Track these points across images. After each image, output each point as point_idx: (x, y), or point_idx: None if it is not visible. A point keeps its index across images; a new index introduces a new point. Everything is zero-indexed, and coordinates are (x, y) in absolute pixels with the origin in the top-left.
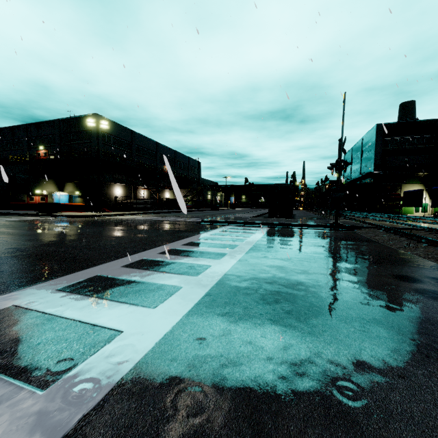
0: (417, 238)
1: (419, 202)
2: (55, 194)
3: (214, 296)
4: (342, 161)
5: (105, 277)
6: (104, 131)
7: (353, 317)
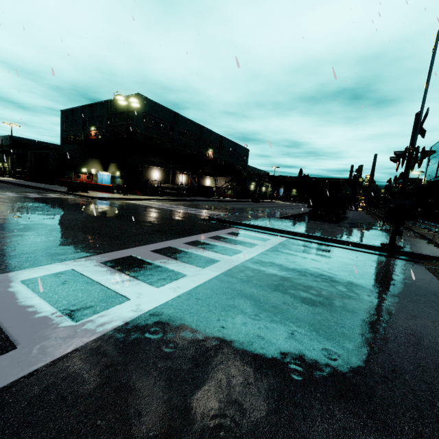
0: None
1: None
2: (99, 173)
3: None
4: (417, 148)
5: None
6: (146, 112)
7: None
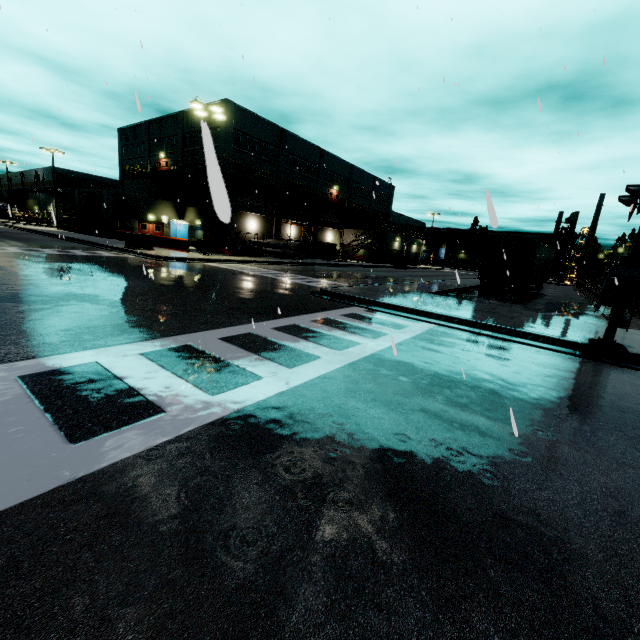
0: None
1: None
2: (173, 222)
3: None
4: None
5: None
6: (237, 128)
7: None
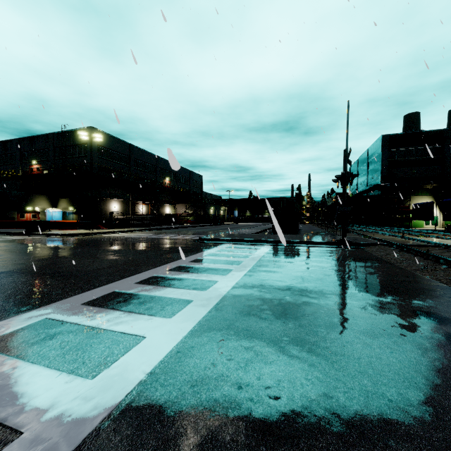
0: (435, 259)
1: (429, 215)
2: (48, 210)
3: (182, 354)
4: (348, 173)
5: (53, 322)
6: (100, 144)
7: (369, 392)
